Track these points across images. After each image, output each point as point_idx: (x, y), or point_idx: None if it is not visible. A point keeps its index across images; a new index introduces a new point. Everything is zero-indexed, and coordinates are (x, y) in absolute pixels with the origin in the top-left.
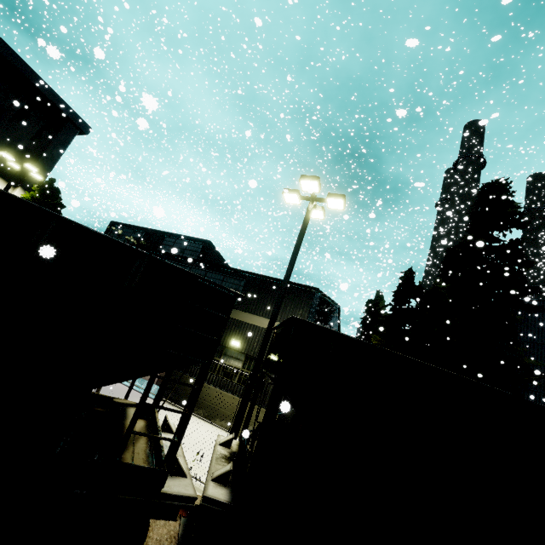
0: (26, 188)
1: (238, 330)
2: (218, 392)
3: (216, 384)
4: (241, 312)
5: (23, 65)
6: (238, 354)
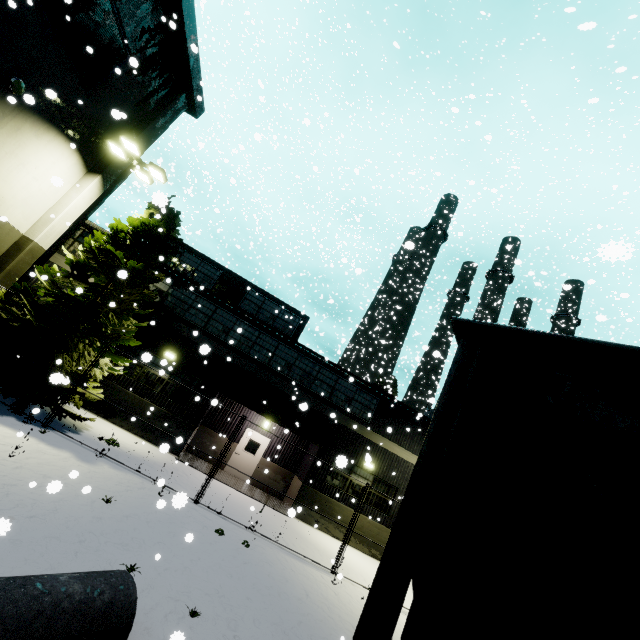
0: (105, 178)
1: (371, 451)
2: (348, 511)
3: (347, 502)
4: (374, 432)
5: (190, 7)
6: (367, 474)
